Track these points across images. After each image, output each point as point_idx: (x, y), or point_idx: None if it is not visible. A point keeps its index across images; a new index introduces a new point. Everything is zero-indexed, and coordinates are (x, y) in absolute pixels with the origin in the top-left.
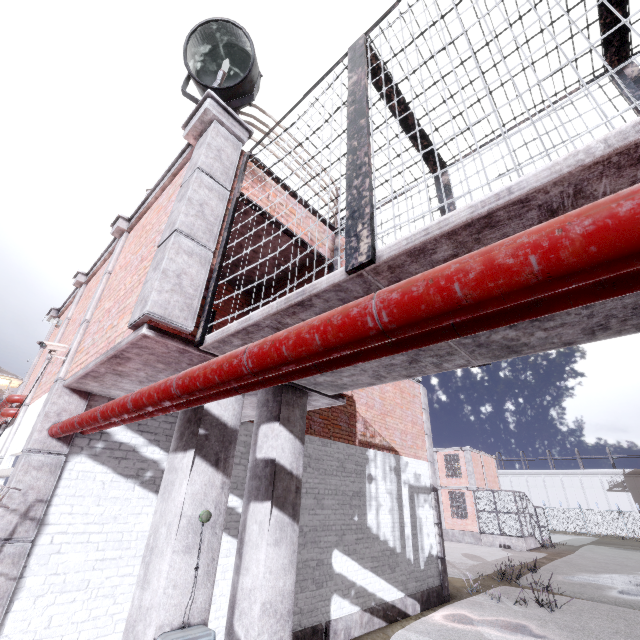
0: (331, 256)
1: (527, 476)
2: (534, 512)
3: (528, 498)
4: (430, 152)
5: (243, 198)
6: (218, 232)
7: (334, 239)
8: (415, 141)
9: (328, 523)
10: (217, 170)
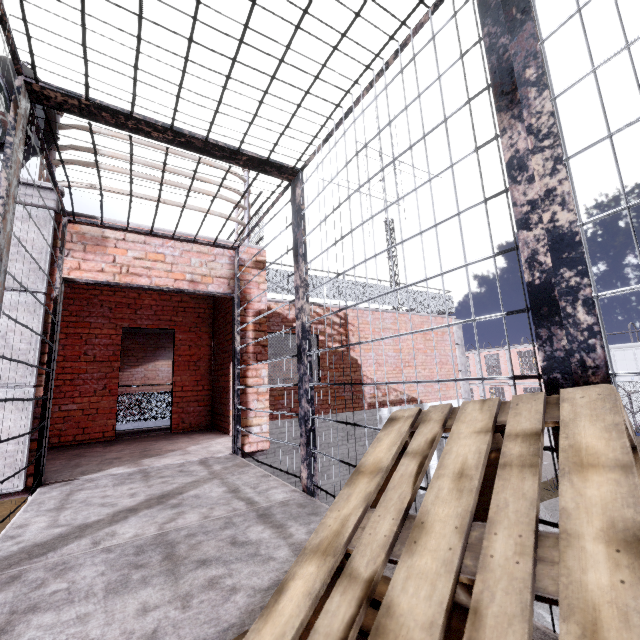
0: (230, 287)
1: (635, 349)
2: (627, 399)
3: (620, 387)
4: (261, 164)
5: (76, 282)
6: (36, 357)
7: (234, 259)
8: (229, 159)
9: (336, 489)
10: (19, 274)
